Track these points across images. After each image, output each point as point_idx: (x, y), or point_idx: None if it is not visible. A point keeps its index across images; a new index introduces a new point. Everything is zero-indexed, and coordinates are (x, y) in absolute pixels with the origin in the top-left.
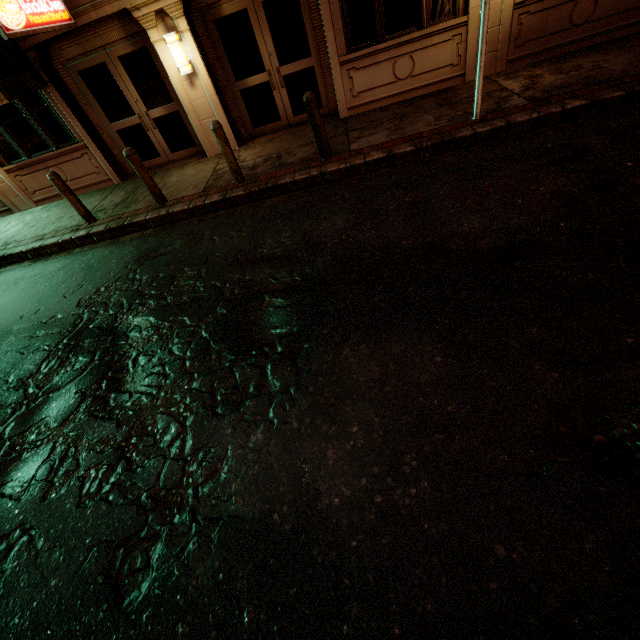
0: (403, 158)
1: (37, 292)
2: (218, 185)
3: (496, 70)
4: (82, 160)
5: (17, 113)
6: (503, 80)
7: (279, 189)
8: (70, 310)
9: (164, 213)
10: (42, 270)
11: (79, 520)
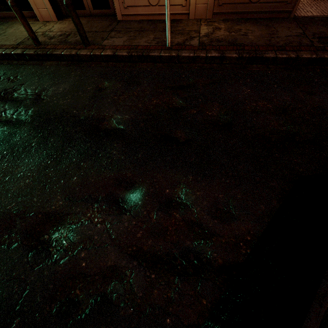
0: (122, 58)
1: None
2: (26, 43)
3: (207, 17)
4: None
5: None
6: (204, 25)
7: (54, 57)
8: None
9: None
10: None
11: None
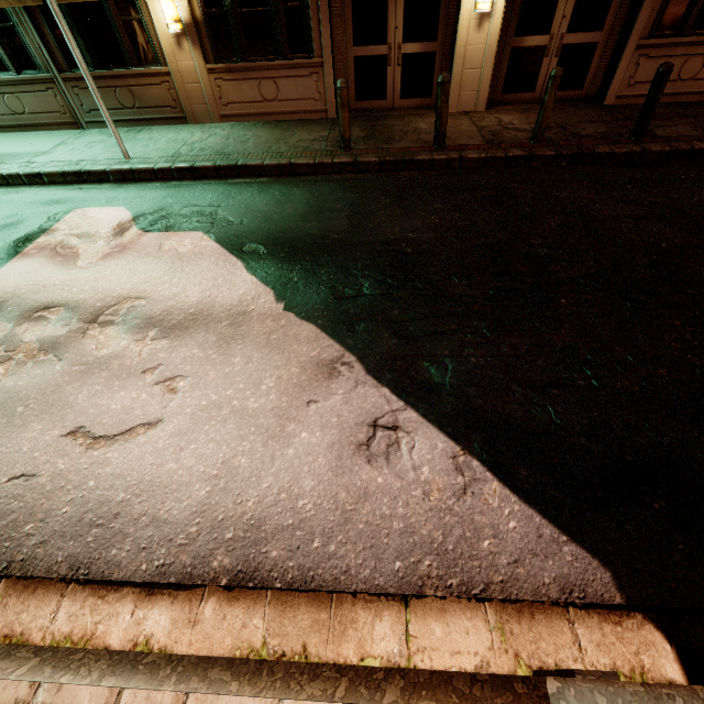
0: None
1: (339, 209)
2: (505, 141)
3: None
4: (307, 80)
5: (262, 3)
6: None
7: (590, 158)
8: (421, 231)
9: (455, 156)
10: (315, 188)
11: (703, 410)
